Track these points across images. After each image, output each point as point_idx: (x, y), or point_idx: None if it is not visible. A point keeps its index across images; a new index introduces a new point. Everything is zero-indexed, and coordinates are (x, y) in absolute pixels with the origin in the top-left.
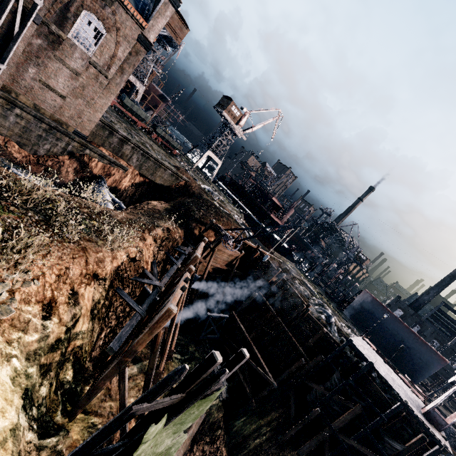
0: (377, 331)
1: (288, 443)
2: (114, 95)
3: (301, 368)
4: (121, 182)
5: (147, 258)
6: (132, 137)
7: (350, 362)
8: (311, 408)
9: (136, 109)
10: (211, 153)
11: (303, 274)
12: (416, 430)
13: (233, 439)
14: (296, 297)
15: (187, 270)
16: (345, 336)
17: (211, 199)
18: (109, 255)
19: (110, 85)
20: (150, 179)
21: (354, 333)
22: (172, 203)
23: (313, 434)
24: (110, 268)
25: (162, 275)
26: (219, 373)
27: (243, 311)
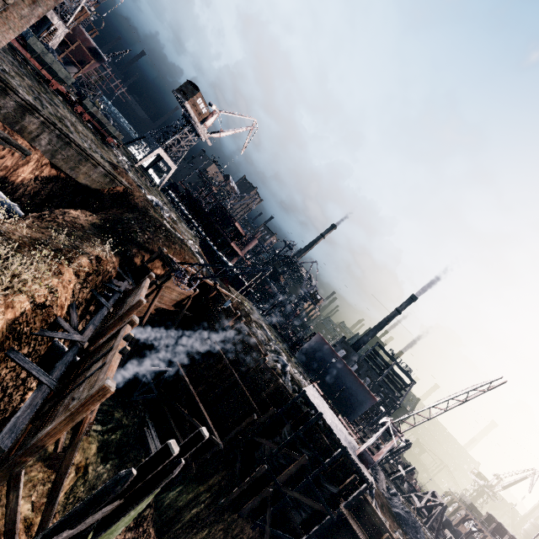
0: (324, 374)
1: (229, 506)
2: (15, 31)
3: (252, 422)
4: (16, 171)
5: (63, 300)
6: (43, 106)
7: (300, 412)
8: (257, 465)
9: (50, 60)
10: (164, 152)
11: (260, 315)
12: (349, 470)
13: (164, 514)
14: (253, 345)
15: (127, 322)
16: (297, 384)
17: (161, 217)
18: (0, 303)
19: (8, 13)
20: (69, 174)
21: (304, 379)
22: (102, 216)
23: (256, 491)
24: (1, 324)
25: (81, 319)
26: (172, 466)
27: (190, 361)
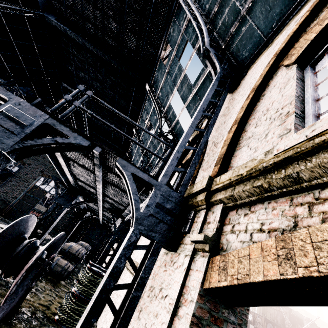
0: None
1: None
2: None
3: None
4: None
5: None
6: None
7: None
8: None
9: None
10: None
11: None
12: None
13: None
14: None
15: None
16: None
17: None
18: None
19: None
20: None
21: None
22: None
23: None
24: None
25: None
26: None
27: None
